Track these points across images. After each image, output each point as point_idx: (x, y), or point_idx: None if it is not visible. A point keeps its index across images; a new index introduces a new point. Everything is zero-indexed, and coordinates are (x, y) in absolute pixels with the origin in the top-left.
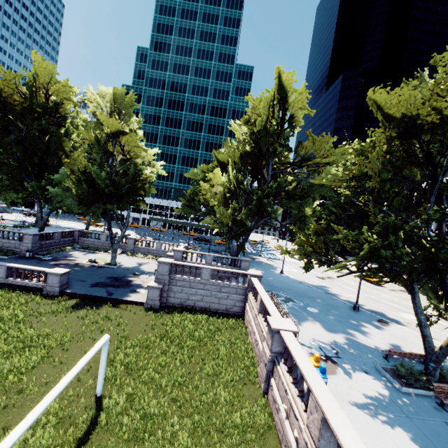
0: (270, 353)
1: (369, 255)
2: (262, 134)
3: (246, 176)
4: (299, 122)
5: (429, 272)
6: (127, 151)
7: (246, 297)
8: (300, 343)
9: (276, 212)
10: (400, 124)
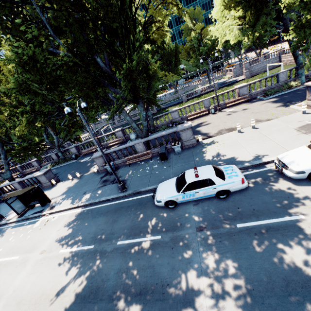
0: None
1: None
2: None
3: None
4: None
5: None
6: (203, 35)
7: (279, 59)
8: None
9: None
10: None
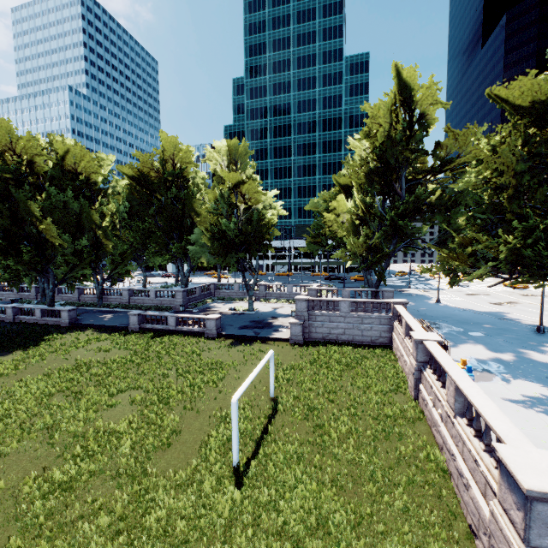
0: (416, 363)
1: (515, 257)
2: (387, 145)
3: (375, 197)
4: (432, 118)
5: None
6: (248, 198)
7: (391, 326)
8: (454, 360)
9: (421, 231)
10: (529, 114)
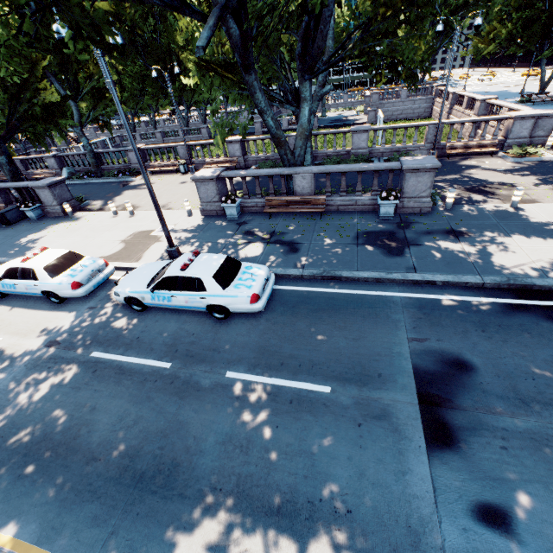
0: (450, 106)
1: (510, 36)
2: None
3: None
4: None
5: (547, 36)
6: None
7: (432, 104)
8: None
9: (463, 25)
10: None
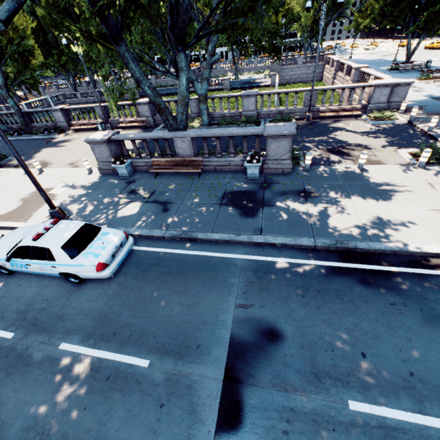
0: (334, 72)
1: (382, 12)
2: None
3: None
4: None
5: (412, 13)
6: None
7: (323, 69)
8: None
9: (350, 1)
10: None
